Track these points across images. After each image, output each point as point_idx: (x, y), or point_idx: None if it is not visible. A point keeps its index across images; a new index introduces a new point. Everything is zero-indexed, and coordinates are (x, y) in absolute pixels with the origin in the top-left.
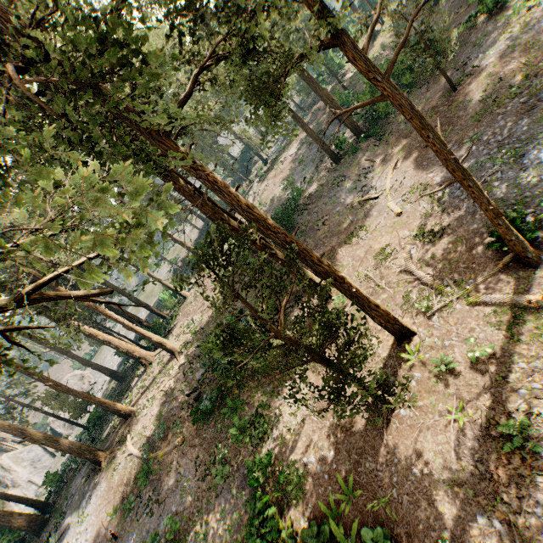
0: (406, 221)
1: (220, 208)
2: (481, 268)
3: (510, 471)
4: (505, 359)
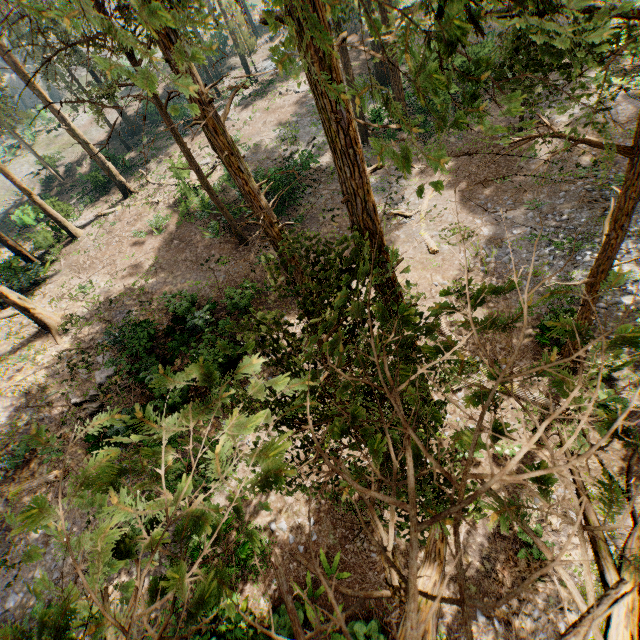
0: (442, 264)
1: None
2: (518, 356)
3: (516, 573)
4: (527, 461)
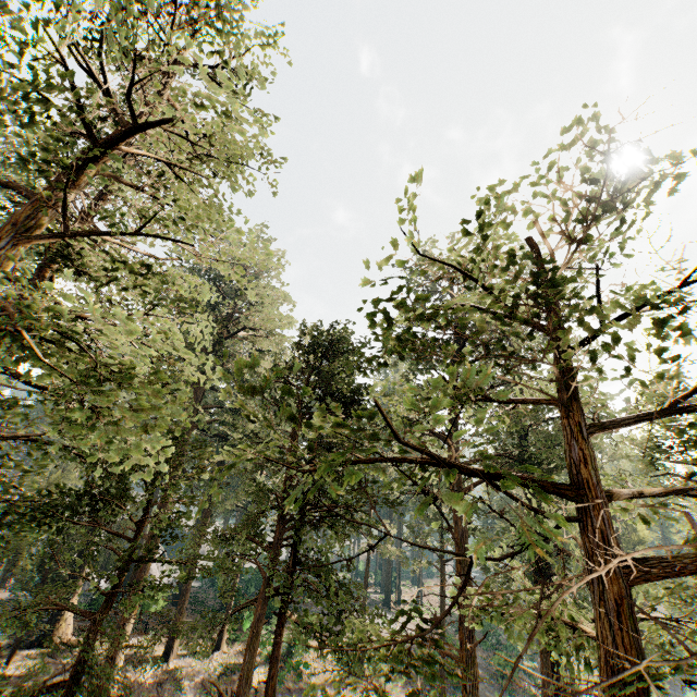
0: None
1: None
2: None
3: None
4: None
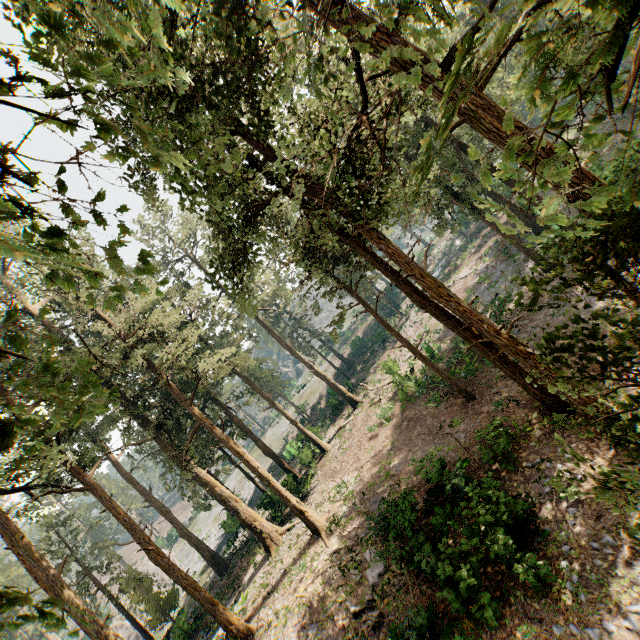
0: None
1: (426, 296)
2: None
3: None
4: None
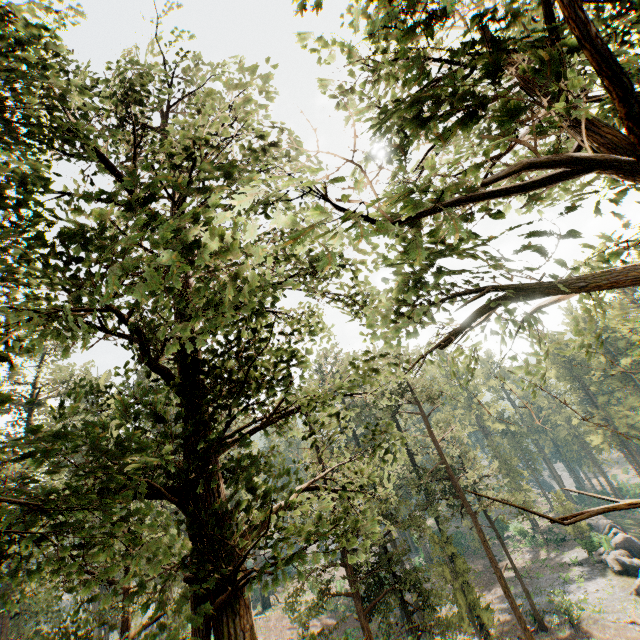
0: None
1: None
2: None
3: None
4: None
